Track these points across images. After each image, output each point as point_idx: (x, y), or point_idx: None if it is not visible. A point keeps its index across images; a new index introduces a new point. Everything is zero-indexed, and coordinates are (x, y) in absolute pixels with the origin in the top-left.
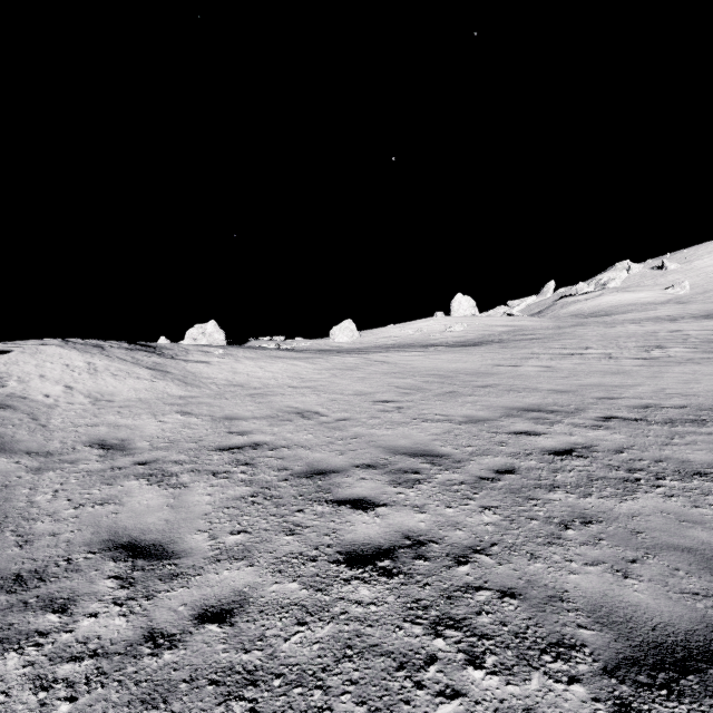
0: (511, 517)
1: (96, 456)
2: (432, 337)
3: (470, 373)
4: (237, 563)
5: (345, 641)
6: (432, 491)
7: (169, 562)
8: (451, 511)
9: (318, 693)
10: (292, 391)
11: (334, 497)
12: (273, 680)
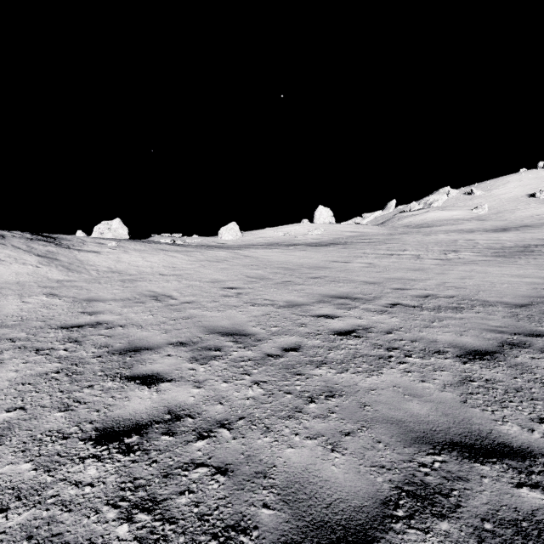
0: (272, 391)
1: None
2: (297, 238)
3: (310, 267)
4: None
5: (32, 530)
6: (220, 367)
7: None
8: (225, 386)
9: None
10: (160, 278)
11: (131, 373)
12: None
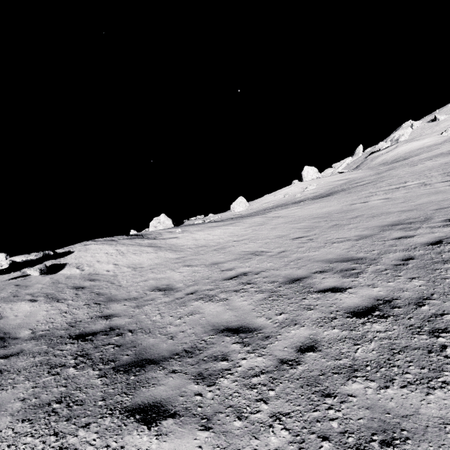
0: (431, 280)
1: (161, 295)
2: (296, 196)
3: (339, 212)
4: (294, 326)
5: (388, 347)
6: (372, 277)
7: (257, 332)
8: (392, 284)
9: (395, 368)
10: (237, 243)
11: (317, 289)
12: (365, 367)
